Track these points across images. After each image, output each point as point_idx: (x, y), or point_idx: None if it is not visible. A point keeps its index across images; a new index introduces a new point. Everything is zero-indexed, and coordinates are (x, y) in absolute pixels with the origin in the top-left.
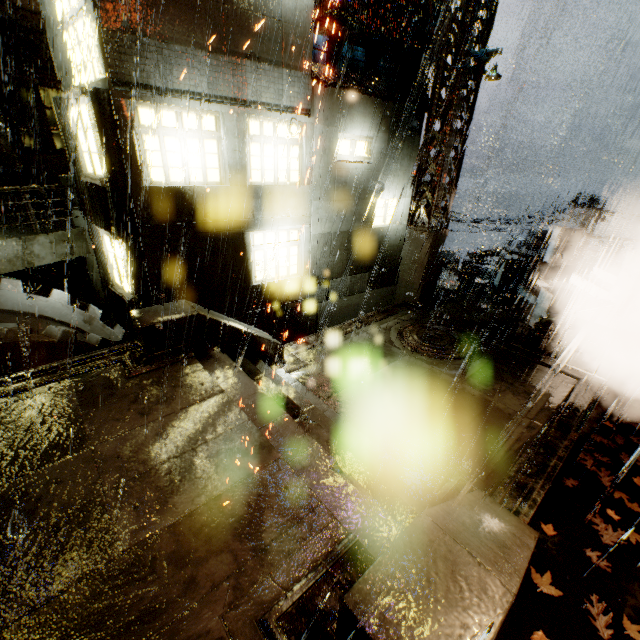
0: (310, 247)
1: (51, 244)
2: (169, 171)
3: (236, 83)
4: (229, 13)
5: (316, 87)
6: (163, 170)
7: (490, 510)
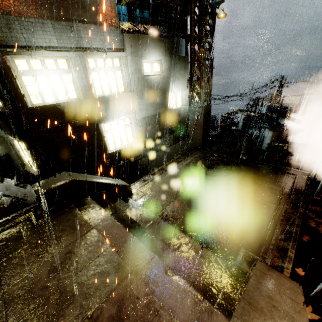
0: (138, 126)
1: None
2: (44, 96)
3: (75, 38)
4: None
5: (124, 35)
6: (40, 96)
7: (271, 279)
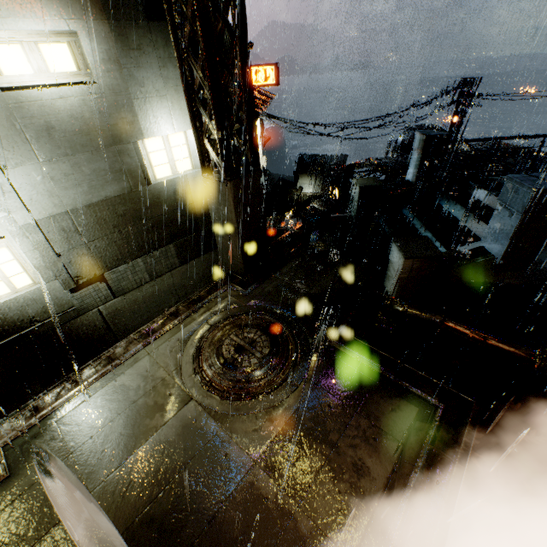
0: (32, 243)
1: None
2: None
3: None
4: None
5: None
6: None
7: None
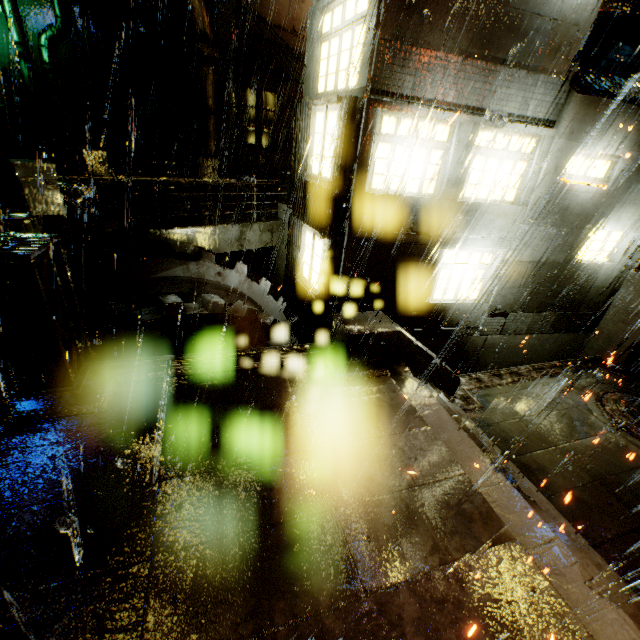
0: (500, 274)
1: (260, 232)
2: (389, 179)
3: (484, 91)
4: (502, 15)
5: (572, 95)
6: (384, 178)
7: None
